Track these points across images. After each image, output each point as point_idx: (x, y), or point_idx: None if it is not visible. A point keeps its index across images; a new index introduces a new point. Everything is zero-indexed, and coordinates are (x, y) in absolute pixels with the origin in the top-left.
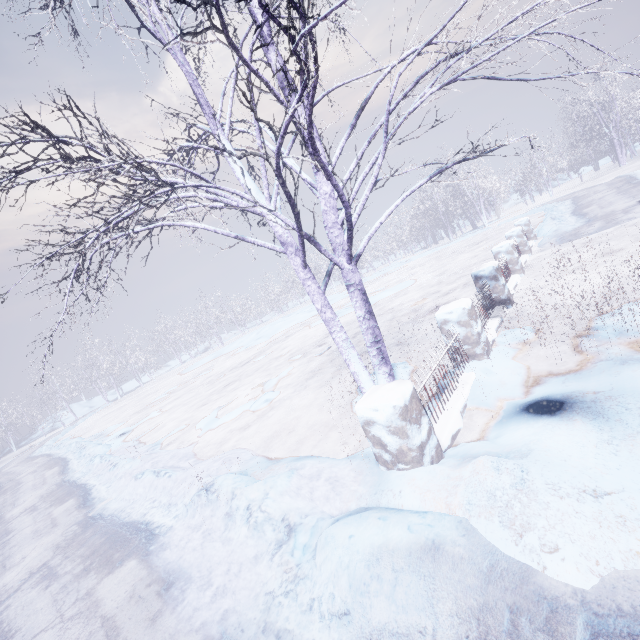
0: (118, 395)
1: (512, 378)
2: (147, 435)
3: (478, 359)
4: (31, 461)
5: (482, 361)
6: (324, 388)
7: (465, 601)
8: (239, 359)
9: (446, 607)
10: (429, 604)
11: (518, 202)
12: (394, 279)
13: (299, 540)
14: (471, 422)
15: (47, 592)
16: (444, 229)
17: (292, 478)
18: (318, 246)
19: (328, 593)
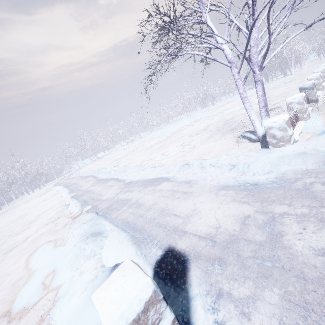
0: (96, 158)
1: (322, 123)
2: (129, 165)
3: (304, 120)
4: (72, 179)
5: (306, 120)
6: (217, 141)
7: (318, 160)
8: (157, 141)
9: (310, 162)
10: (303, 163)
11: (314, 59)
12: (236, 103)
13: (239, 167)
14: (303, 138)
15: (133, 192)
16: (265, 76)
17: (227, 156)
18: (249, 62)
19: (261, 170)
